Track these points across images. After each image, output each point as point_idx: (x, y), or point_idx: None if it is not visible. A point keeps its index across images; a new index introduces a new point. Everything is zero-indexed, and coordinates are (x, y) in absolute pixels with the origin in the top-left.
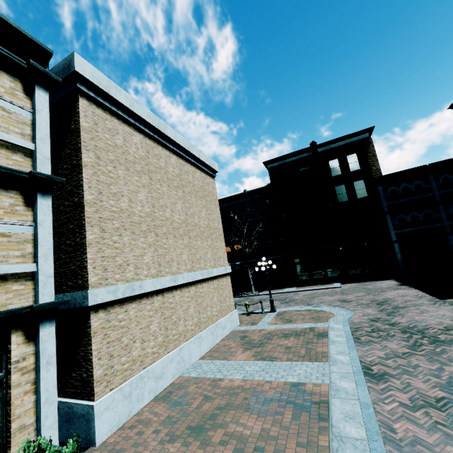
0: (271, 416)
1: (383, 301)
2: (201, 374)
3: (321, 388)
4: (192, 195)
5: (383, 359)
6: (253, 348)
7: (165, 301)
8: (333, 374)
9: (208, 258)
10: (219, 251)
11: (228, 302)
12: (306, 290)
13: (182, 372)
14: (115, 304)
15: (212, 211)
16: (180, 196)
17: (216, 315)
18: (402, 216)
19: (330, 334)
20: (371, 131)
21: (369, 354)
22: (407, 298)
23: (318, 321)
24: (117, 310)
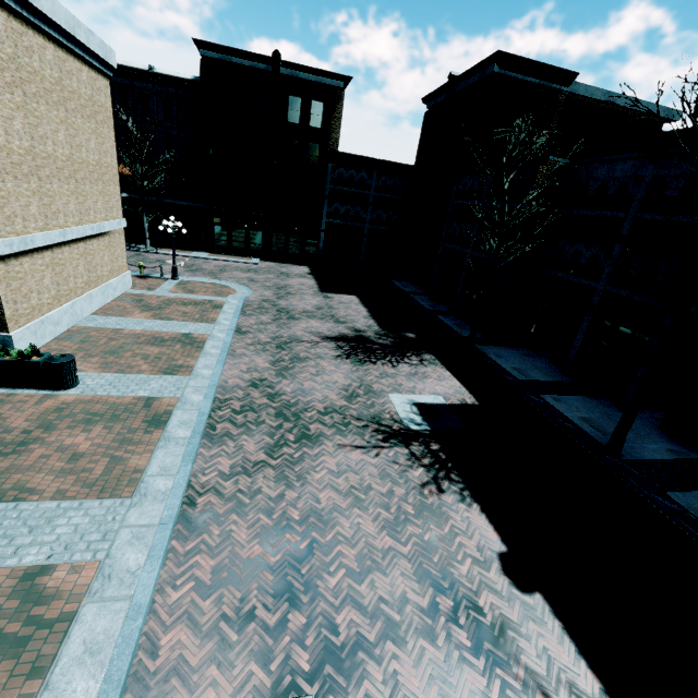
0: (167, 347)
1: (284, 287)
2: (99, 325)
3: (204, 336)
4: (78, 115)
5: (252, 325)
6: (152, 311)
7: (55, 257)
8: (215, 330)
9: (99, 209)
10: (112, 199)
11: (120, 263)
12: (220, 260)
13: (75, 323)
14: (11, 257)
15: (105, 139)
16: (63, 118)
17: (107, 275)
18: (338, 206)
19: (225, 307)
20: (348, 82)
21: (246, 322)
22: (303, 287)
23: (219, 296)
24: (13, 263)
